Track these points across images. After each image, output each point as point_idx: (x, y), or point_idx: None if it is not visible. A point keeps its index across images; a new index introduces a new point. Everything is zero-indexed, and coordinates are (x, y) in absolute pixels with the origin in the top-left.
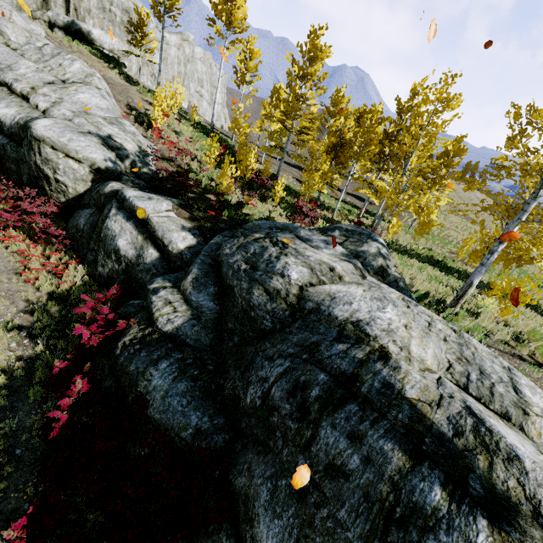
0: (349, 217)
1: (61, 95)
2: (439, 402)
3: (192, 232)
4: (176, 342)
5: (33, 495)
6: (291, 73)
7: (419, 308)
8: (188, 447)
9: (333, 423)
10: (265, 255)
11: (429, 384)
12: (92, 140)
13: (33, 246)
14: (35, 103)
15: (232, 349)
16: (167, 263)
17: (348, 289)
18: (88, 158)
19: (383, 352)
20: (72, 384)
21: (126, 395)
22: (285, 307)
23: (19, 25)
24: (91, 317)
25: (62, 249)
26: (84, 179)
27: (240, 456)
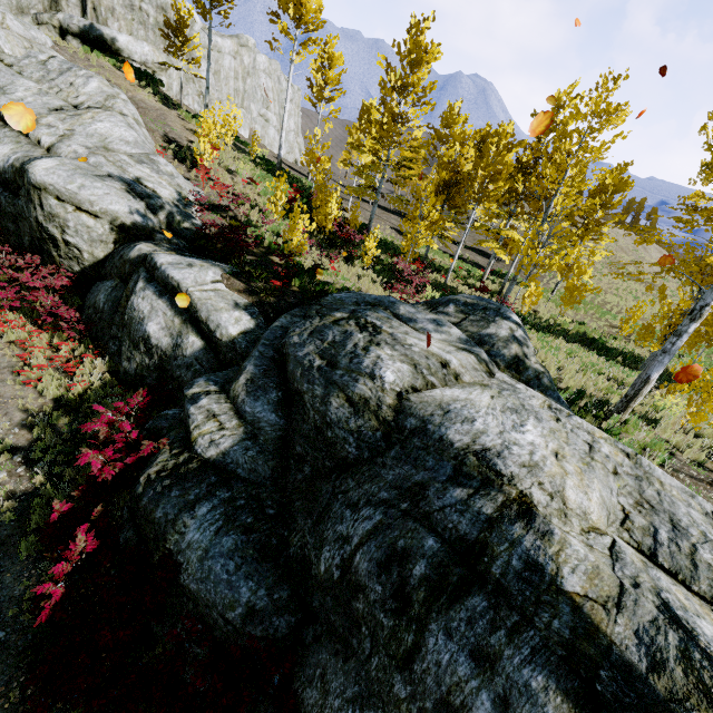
0: (469, 281)
1: (72, 125)
2: (618, 600)
3: (248, 311)
4: (223, 473)
5: (18, 701)
6: (385, 84)
7: (573, 420)
8: (237, 634)
9: (448, 628)
10: (349, 345)
11: (601, 565)
12: (112, 186)
13: (37, 333)
14: (36, 137)
15: (302, 485)
16: (215, 355)
17: (468, 396)
18: (107, 211)
19: (525, 505)
20: (71, 542)
21: (151, 553)
22: (376, 425)
23: (16, 31)
24: (106, 437)
25: (76, 336)
26: (103, 240)
27: (310, 654)
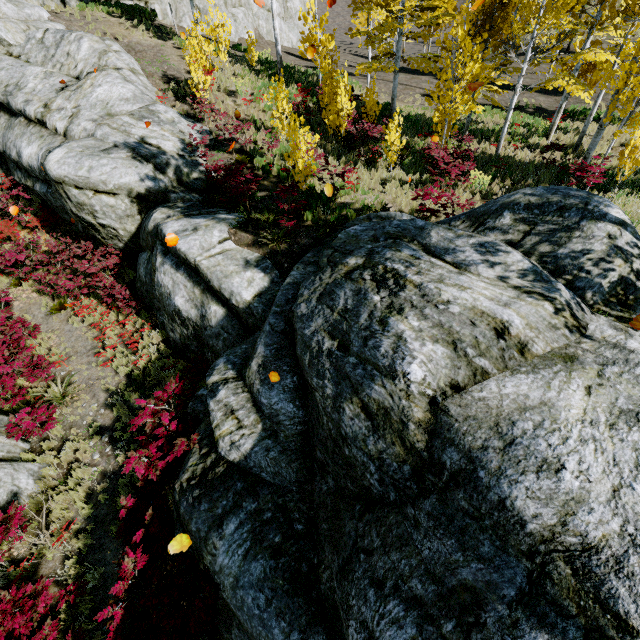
0: (530, 141)
1: (77, 101)
2: None
3: (260, 267)
4: (248, 478)
5: None
6: None
7: None
8: None
9: None
10: (363, 316)
11: None
12: (118, 157)
13: (106, 313)
14: (52, 126)
15: (327, 501)
16: (238, 320)
17: (544, 394)
18: (120, 185)
19: None
20: (123, 561)
21: (197, 561)
22: (402, 454)
23: (12, 16)
24: (153, 428)
25: (135, 309)
26: (129, 214)
27: None
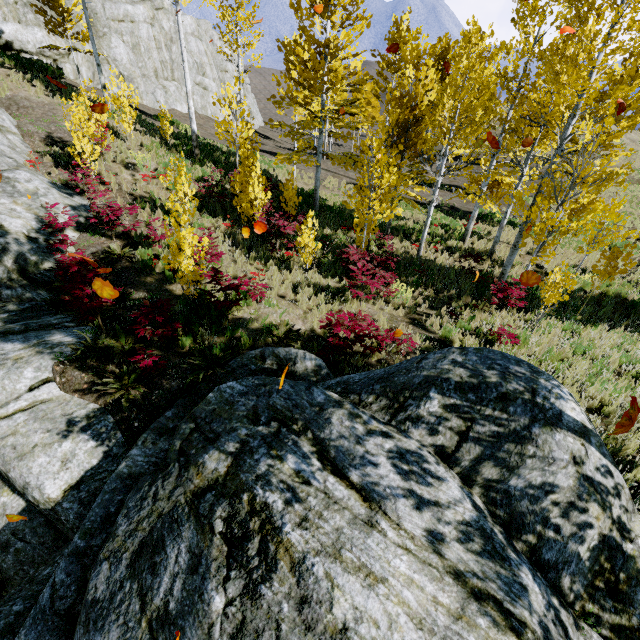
0: (449, 243)
1: None
2: None
3: (93, 430)
4: None
5: None
6: (298, 3)
7: None
8: None
9: None
10: None
11: None
12: None
13: None
14: None
15: None
16: (46, 517)
17: None
18: None
19: None
20: None
21: None
22: None
23: None
24: None
25: None
26: None
27: None
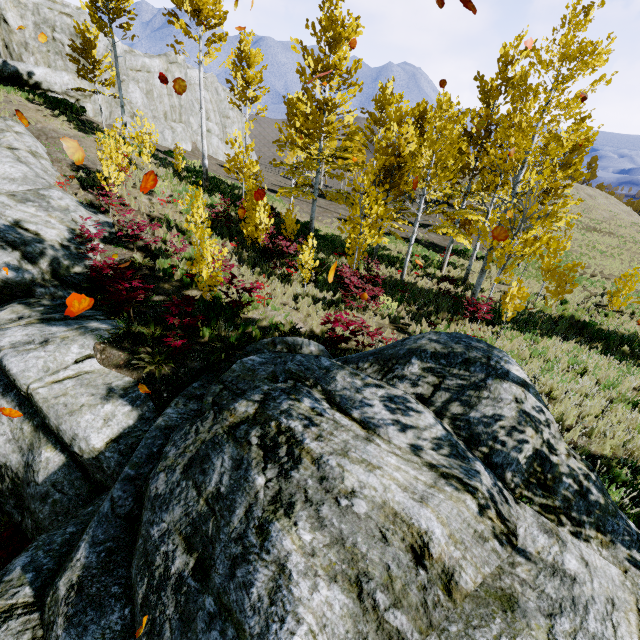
0: (428, 270)
1: None
2: None
3: (129, 397)
4: None
5: None
6: (303, 70)
7: None
8: None
9: None
10: (238, 512)
11: None
12: None
13: None
14: None
15: None
16: (83, 472)
17: None
18: None
19: None
20: None
21: None
22: None
23: None
24: None
25: None
26: None
27: None
